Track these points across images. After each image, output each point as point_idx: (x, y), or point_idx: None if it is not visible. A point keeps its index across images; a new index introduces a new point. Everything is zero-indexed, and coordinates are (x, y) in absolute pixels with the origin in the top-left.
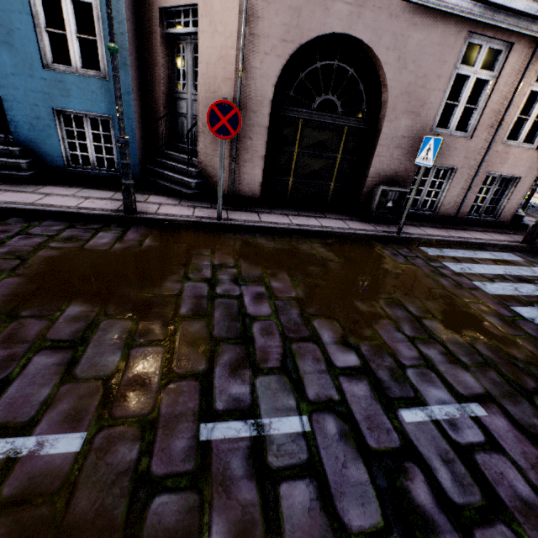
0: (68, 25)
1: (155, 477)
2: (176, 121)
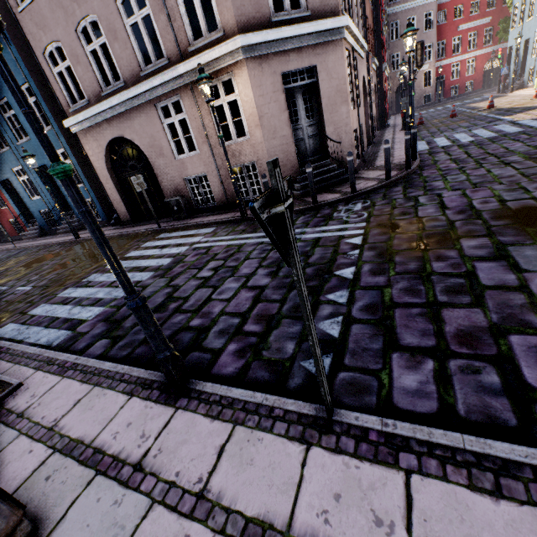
0: None
1: None
2: None
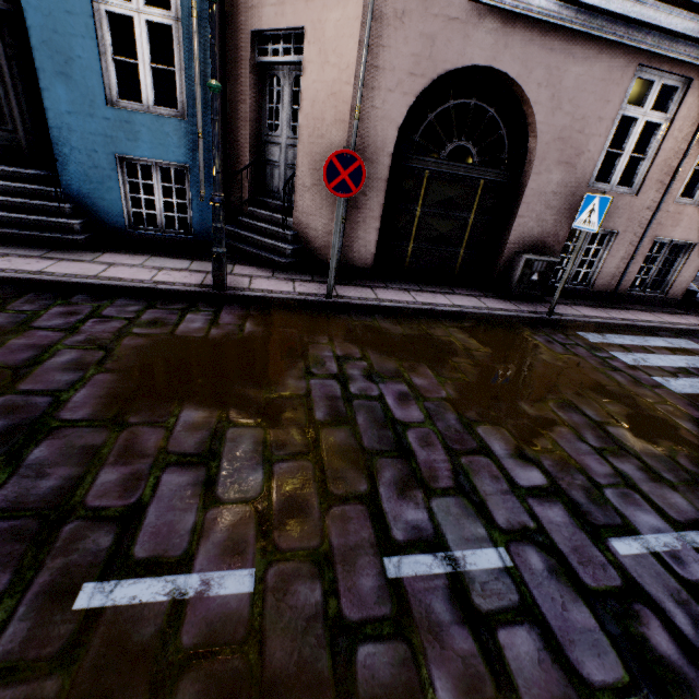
0: (141, 53)
1: (350, 623)
2: (264, 170)
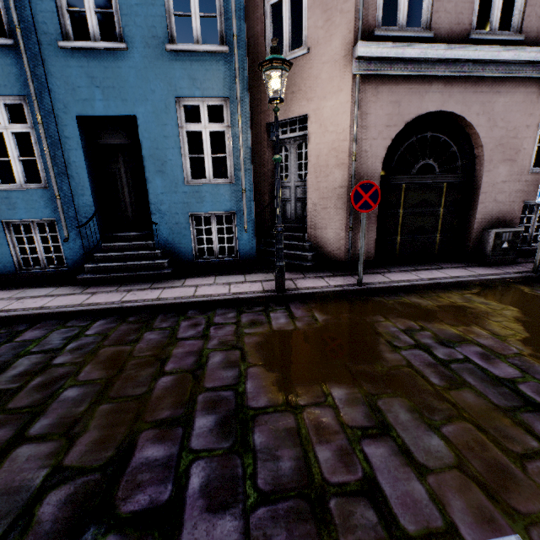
0: (206, 150)
1: None
2: None
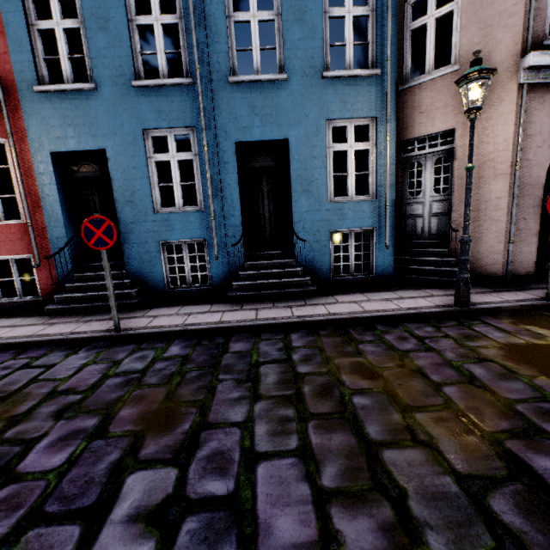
0: (350, 168)
1: None
2: (405, 222)
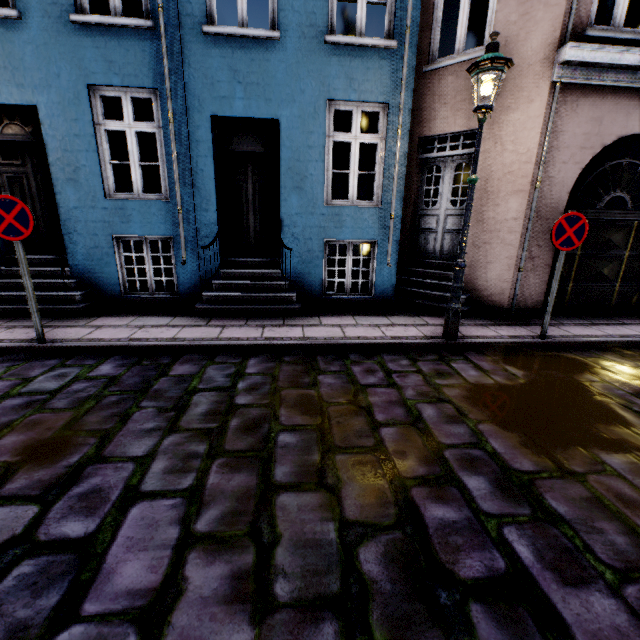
0: (352, 165)
1: None
2: (417, 237)
